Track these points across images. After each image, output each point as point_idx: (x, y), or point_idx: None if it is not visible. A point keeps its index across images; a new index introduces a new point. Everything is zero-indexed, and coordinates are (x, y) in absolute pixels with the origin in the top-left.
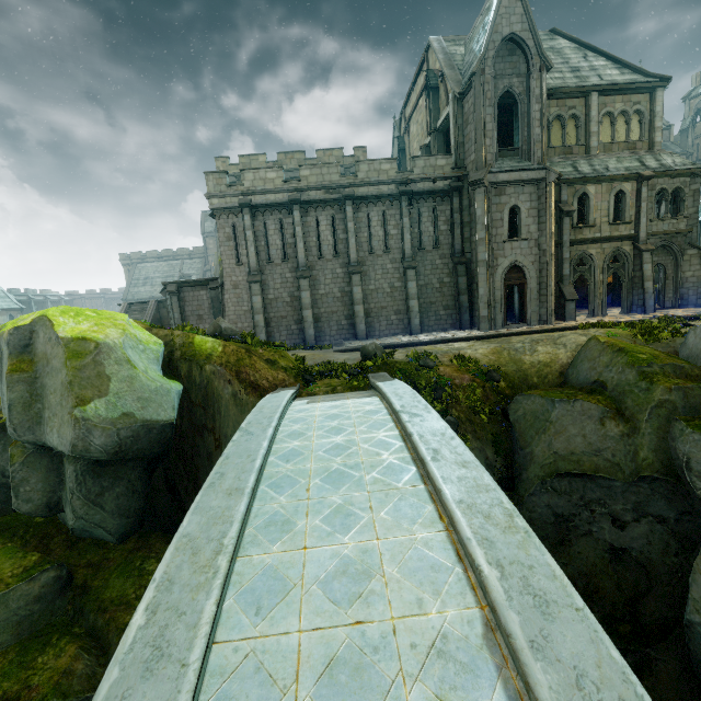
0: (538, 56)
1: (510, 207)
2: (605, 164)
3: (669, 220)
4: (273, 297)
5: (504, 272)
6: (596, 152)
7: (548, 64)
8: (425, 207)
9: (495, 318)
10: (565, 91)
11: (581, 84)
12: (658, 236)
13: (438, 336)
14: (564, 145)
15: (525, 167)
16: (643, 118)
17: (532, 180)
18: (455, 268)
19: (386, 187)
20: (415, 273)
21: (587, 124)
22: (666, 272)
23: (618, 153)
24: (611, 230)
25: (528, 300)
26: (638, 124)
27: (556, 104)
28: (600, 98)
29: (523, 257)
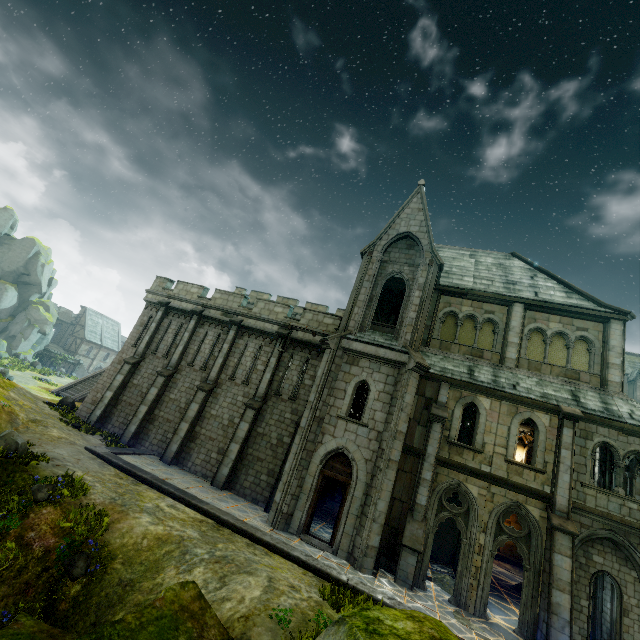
0: (430, 252)
1: (361, 381)
2: (515, 380)
3: (622, 499)
4: (136, 382)
5: (326, 454)
6: (513, 365)
7: (438, 260)
8: (299, 355)
9: (294, 513)
10: (480, 294)
11: (501, 292)
12: (598, 516)
13: (210, 497)
14: (473, 345)
15: (386, 344)
16: (591, 347)
17: (391, 360)
18: (295, 429)
19: (270, 326)
20: (253, 415)
21: (506, 332)
22: (623, 597)
23: (545, 376)
24: (510, 470)
25: (345, 511)
26: (587, 353)
27: (471, 304)
28: (529, 311)
29: (355, 447)
